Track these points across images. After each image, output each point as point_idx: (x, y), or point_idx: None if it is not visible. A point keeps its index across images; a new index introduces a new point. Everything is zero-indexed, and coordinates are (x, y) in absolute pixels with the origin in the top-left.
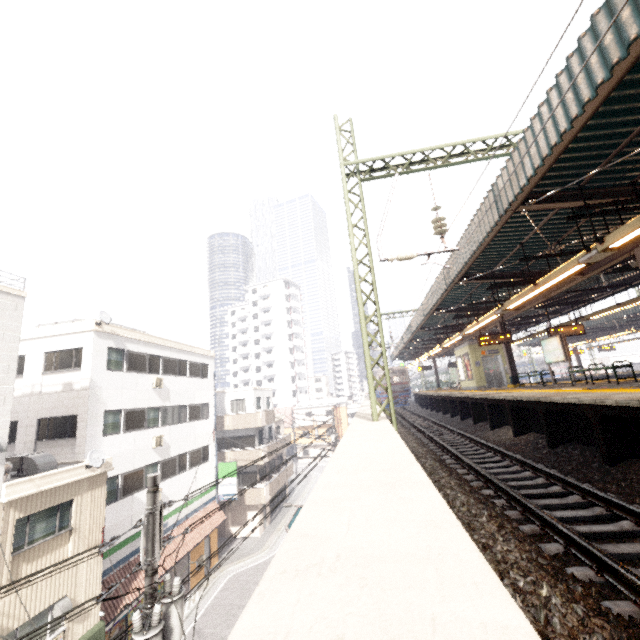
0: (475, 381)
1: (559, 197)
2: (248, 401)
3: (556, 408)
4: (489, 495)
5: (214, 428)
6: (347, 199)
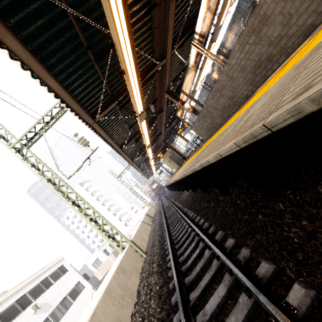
0: (174, 168)
1: (108, 104)
2: (100, 257)
3: (182, 180)
4: (169, 259)
5: (92, 287)
6: (26, 164)
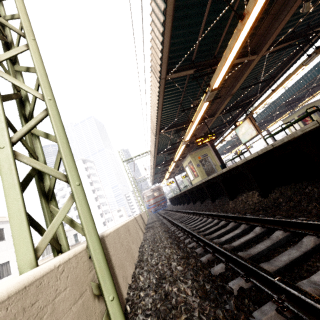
0: (200, 176)
1: None
2: None
3: None
4: None
5: None
6: None
